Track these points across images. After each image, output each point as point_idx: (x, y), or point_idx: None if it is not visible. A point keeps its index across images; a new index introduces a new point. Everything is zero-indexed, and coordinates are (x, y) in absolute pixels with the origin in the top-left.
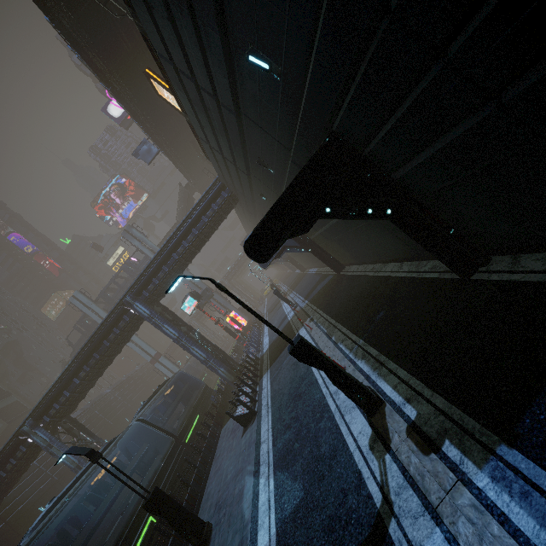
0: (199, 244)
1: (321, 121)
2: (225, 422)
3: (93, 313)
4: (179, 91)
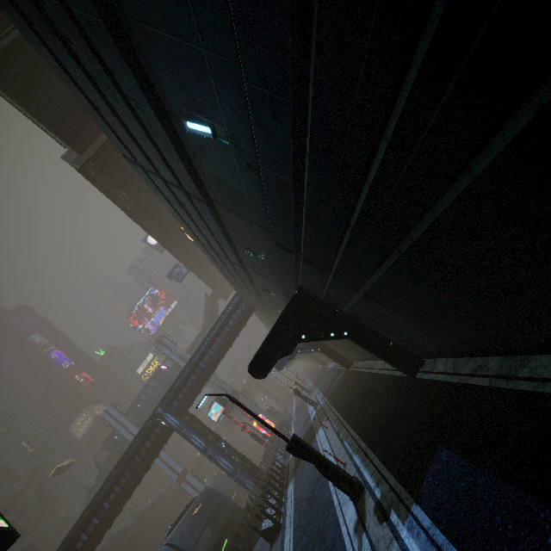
0: (222, 351)
1: (291, 280)
2: (254, 545)
3: (122, 428)
4: (204, 251)
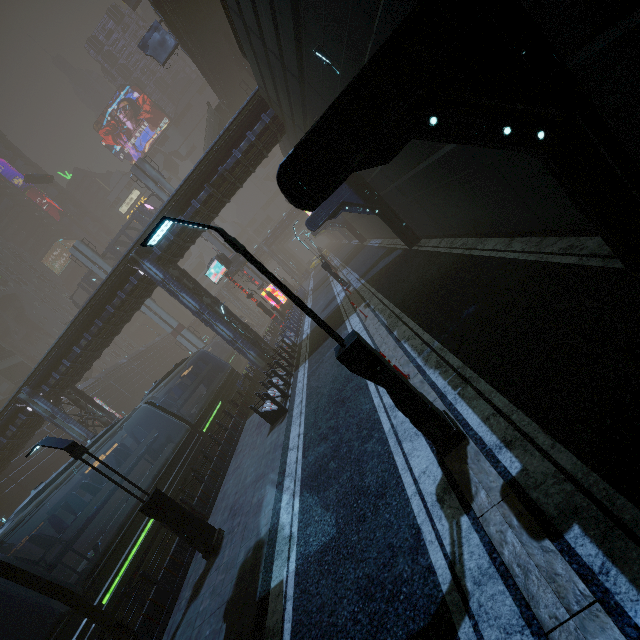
0: (228, 190)
1: None
2: (251, 413)
3: (100, 270)
4: None
